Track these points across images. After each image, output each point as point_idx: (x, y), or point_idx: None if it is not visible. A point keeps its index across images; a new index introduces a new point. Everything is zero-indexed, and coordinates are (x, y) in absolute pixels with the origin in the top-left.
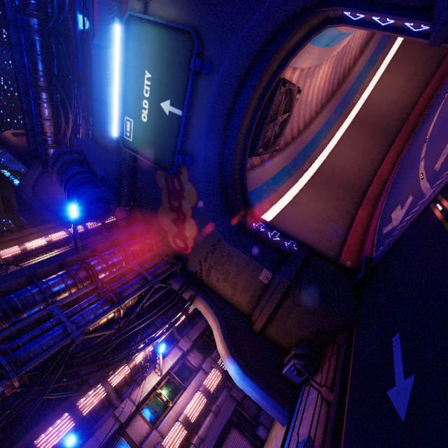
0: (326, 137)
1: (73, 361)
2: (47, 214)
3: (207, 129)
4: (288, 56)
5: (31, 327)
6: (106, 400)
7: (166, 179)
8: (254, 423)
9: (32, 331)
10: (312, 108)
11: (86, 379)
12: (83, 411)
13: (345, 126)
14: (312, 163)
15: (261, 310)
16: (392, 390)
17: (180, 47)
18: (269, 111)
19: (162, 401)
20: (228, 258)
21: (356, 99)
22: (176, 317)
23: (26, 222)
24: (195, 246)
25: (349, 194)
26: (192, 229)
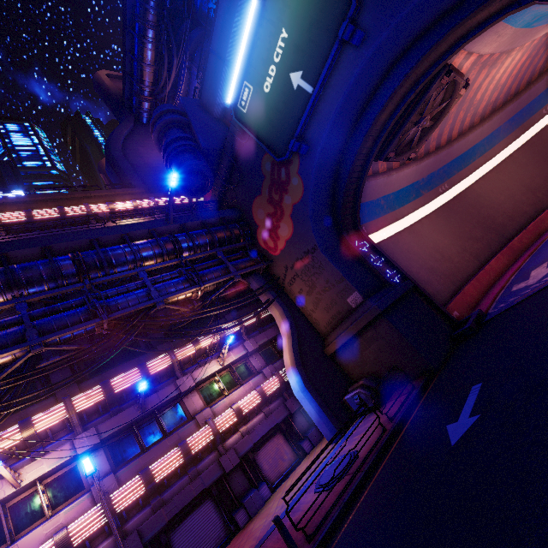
0: (484, 155)
1: (152, 323)
2: (134, 178)
3: (336, 115)
4: (466, 36)
5: (118, 283)
6: (170, 369)
7: (272, 166)
8: (301, 436)
9: (119, 287)
10: (478, 110)
11: (155, 346)
12: (151, 370)
13: (517, 144)
14: (453, 185)
15: (339, 334)
16: (452, 424)
17: (332, 6)
18: (417, 106)
19: (218, 388)
20: (318, 271)
21: (547, 109)
22: (247, 317)
23: (106, 182)
24: (285, 249)
25: (488, 236)
26: (287, 229)
